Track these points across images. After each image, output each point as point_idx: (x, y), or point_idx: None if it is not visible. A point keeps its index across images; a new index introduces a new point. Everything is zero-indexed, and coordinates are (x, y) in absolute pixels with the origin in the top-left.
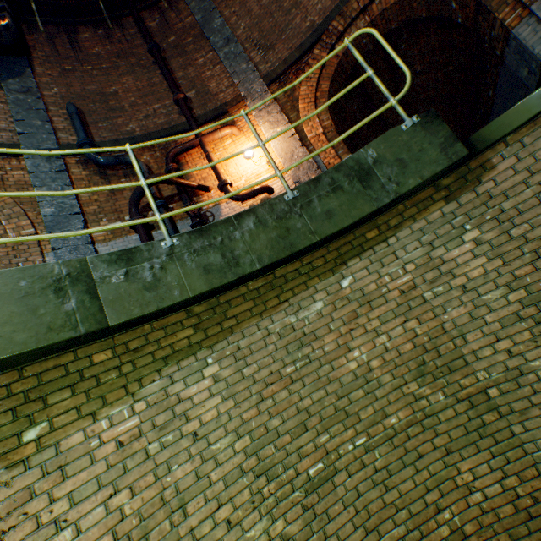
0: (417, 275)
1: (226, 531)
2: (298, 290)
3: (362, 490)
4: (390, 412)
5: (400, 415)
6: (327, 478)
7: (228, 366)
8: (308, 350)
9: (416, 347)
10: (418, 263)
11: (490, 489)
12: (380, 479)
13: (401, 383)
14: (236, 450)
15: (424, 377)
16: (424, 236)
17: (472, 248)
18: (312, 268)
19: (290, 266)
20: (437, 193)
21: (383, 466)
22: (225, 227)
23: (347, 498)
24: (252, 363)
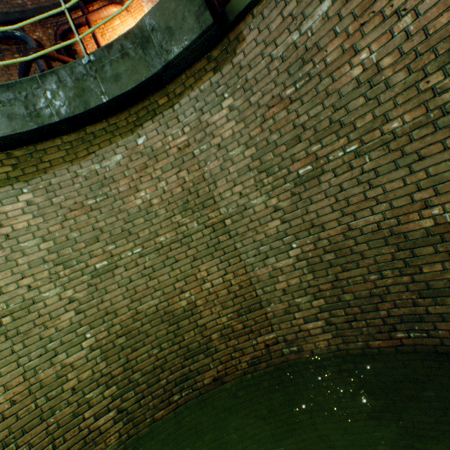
0: (191, 136)
1: (27, 291)
2: (104, 145)
3: (134, 279)
4: (161, 234)
5: (168, 236)
6: (110, 270)
7: (41, 196)
8: (107, 190)
9: (184, 191)
10: (193, 126)
11: (217, 281)
12: (147, 273)
13: (172, 215)
14: (41, 248)
15: (187, 211)
16: (198, 103)
17: (228, 113)
18: (116, 128)
19: (99, 126)
20: (209, 65)
21: (150, 266)
22: (30, 85)
23: (122, 282)
24: (61, 195)
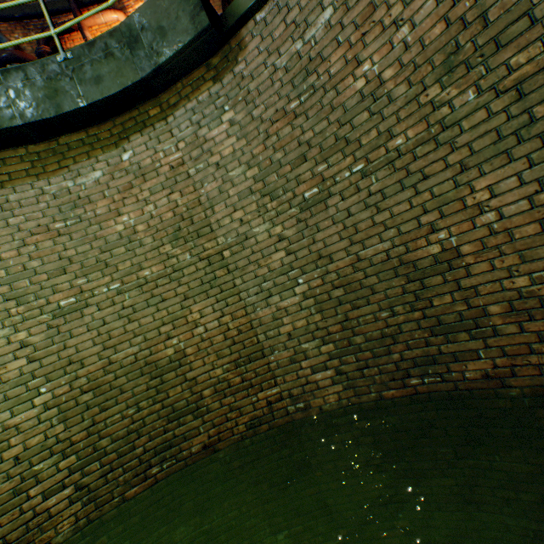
0: (186, 154)
1: None
2: (81, 159)
3: (109, 321)
4: (146, 267)
5: (154, 270)
6: (78, 309)
7: None
8: (82, 212)
9: (176, 216)
10: (188, 142)
11: (211, 324)
12: (126, 314)
13: (160, 245)
14: None
15: (179, 241)
16: (195, 116)
17: (228, 128)
18: (97, 140)
19: (76, 136)
20: (208, 74)
21: (131, 305)
22: None
23: (93, 324)
24: (20, 215)
